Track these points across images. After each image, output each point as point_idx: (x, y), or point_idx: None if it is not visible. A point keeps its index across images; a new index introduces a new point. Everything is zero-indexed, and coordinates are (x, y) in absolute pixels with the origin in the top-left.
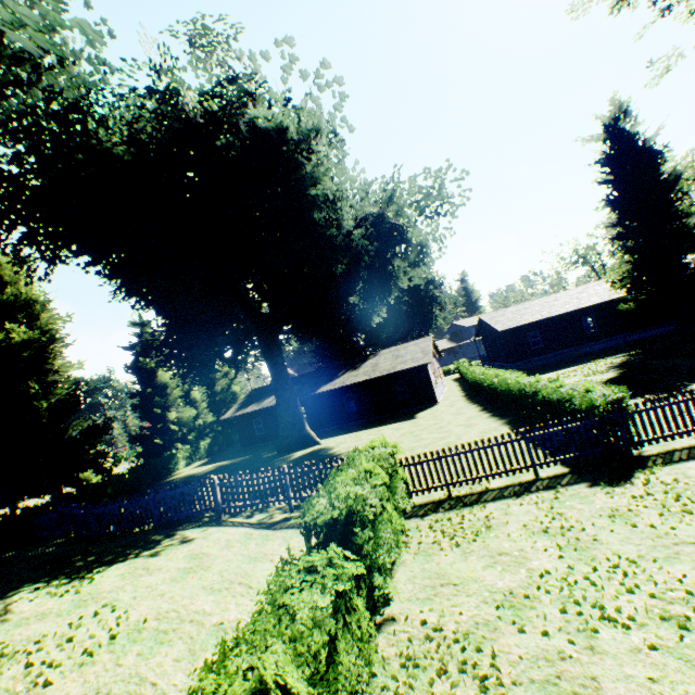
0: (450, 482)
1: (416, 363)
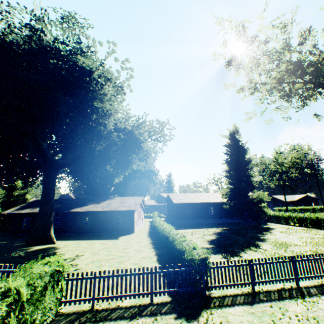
0: (96, 297)
1: (129, 208)
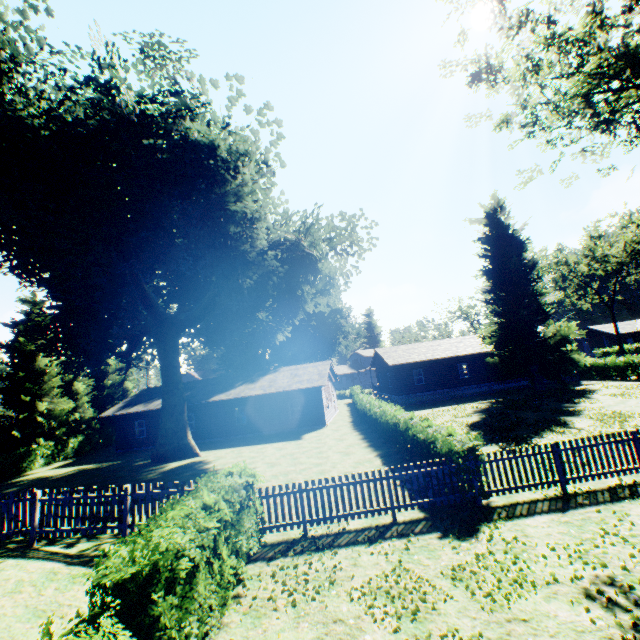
0: (308, 519)
1: (311, 384)
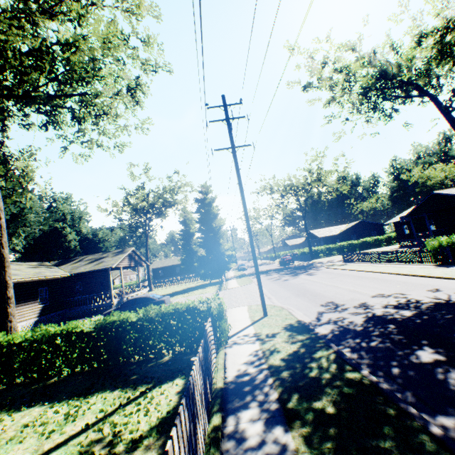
0: None
1: None
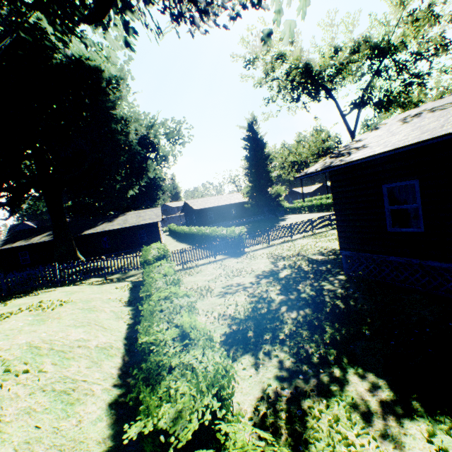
0: (184, 262)
1: (153, 220)
